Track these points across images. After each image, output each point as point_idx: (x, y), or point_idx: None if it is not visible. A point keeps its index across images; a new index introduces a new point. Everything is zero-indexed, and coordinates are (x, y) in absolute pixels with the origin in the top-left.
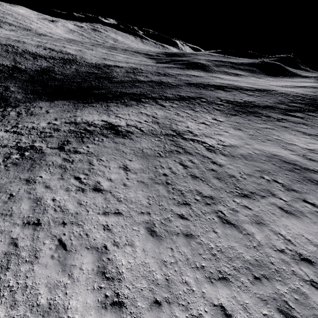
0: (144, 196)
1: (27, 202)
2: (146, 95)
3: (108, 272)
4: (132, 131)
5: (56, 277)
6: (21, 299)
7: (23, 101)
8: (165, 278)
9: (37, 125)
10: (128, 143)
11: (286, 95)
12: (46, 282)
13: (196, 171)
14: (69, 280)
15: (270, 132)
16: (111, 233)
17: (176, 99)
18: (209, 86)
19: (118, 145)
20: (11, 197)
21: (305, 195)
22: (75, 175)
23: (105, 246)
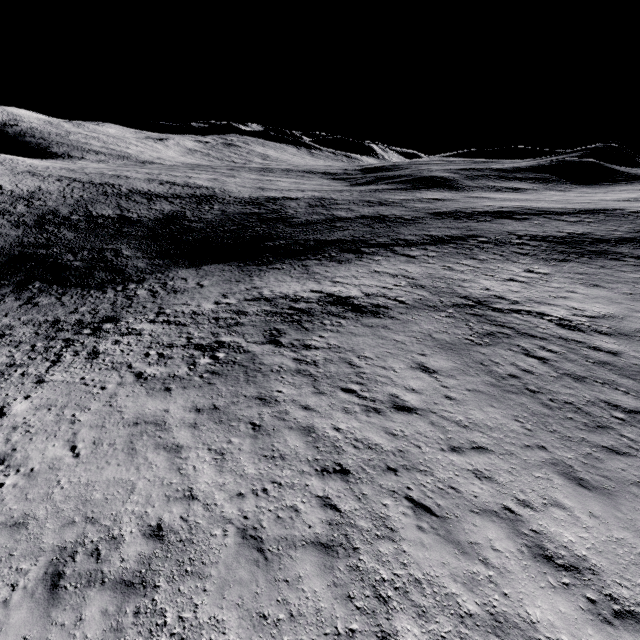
0: (504, 415)
1: (293, 436)
2: (367, 241)
3: (554, 556)
4: (384, 305)
5: (460, 565)
6: (427, 604)
7: (149, 270)
8: None
9: (198, 309)
10: (393, 325)
11: None
12: (448, 573)
13: (571, 367)
14: (490, 571)
15: None
16: (499, 485)
17: (427, 243)
18: (479, 215)
19: (377, 330)
20: (256, 428)
21: None
22: (340, 386)
23: (507, 508)
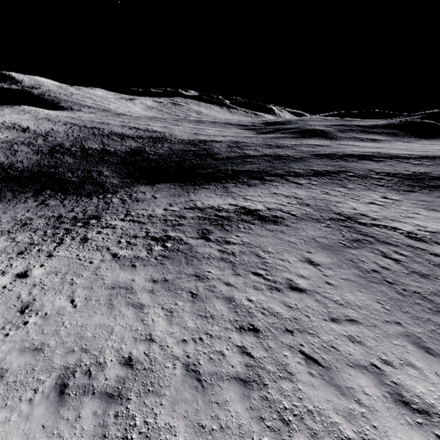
0: (369, 298)
1: (219, 303)
2: (268, 172)
3: (410, 402)
4: (281, 216)
5: (341, 402)
6: (317, 428)
7: (120, 186)
8: None
9: (153, 213)
10: (287, 230)
11: None
12: (332, 408)
13: (417, 267)
14: (362, 409)
15: None
16: (367, 347)
17: (311, 175)
18: (347, 157)
19: (276, 233)
20: (194, 295)
21: None
22: (251, 270)
23: (374, 365)
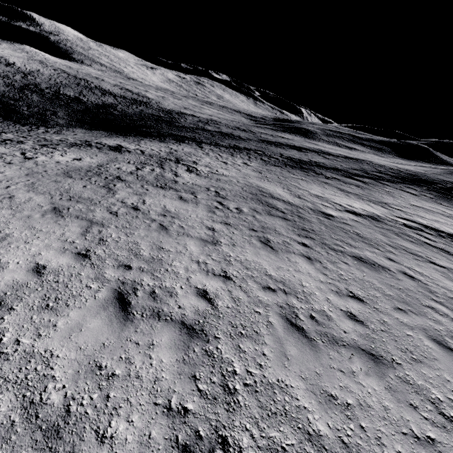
0: (62, 167)
1: None
2: (196, 139)
3: None
4: (132, 151)
5: None
6: None
7: (63, 125)
8: None
9: (49, 137)
10: (112, 154)
11: (380, 166)
12: None
13: (143, 172)
14: None
15: (294, 181)
16: None
17: (226, 147)
18: (285, 145)
19: (100, 153)
20: None
21: (229, 201)
22: (25, 152)
23: None
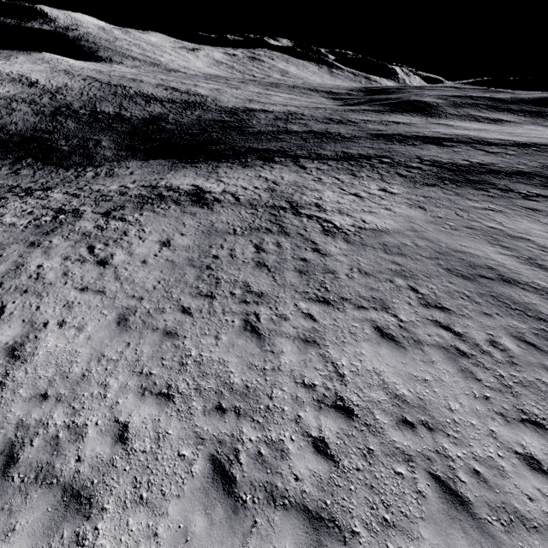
0: (157, 277)
1: (8, 265)
2: (287, 152)
3: (20, 350)
4: (222, 200)
5: None
6: None
7: (111, 159)
8: (83, 373)
9: (104, 188)
10: (201, 213)
11: None
12: None
13: (271, 258)
14: None
15: (485, 216)
16: (68, 311)
17: (334, 158)
18: (413, 139)
19: (184, 215)
20: None
21: (458, 318)
22: (92, 244)
23: (46, 323)
